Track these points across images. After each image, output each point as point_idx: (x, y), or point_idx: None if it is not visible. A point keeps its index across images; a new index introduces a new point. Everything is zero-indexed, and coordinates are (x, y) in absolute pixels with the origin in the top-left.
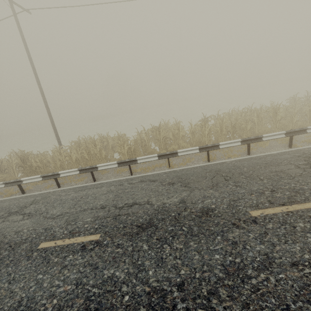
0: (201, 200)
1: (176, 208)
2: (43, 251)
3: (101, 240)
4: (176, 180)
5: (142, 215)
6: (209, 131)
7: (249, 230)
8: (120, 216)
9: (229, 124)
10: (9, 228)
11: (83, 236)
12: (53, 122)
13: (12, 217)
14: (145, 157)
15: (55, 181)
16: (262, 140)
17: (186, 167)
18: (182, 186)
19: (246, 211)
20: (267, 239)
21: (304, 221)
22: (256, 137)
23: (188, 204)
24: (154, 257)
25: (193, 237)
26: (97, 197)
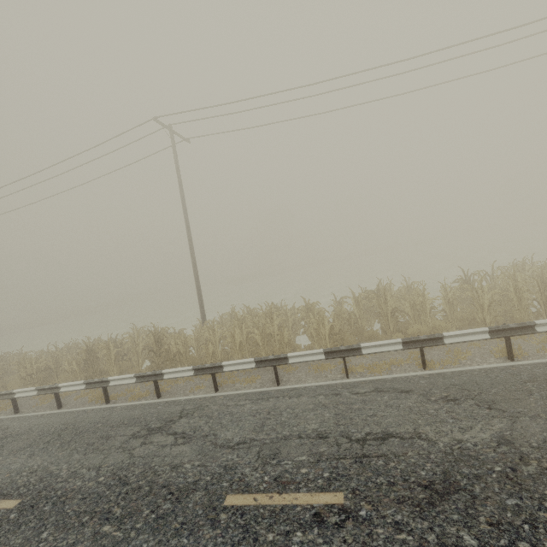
0: None
1: (496, 455)
2: (236, 513)
3: (352, 506)
4: (457, 393)
5: (418, 461)
6: (493, 300)
7: None
8: (368, 458)
9: (534, 286)
10: (158, 457)
11: (307, 492)
12: (198, 282)
13: (156, 437)
14: (376, 344)
15: (212, 379)
16: None
17: (465, 369)
18: (481, 406)
19: None
20: None
21: None
22: None
23: (522, 448)
24: None
25: None
26: (300, 414)
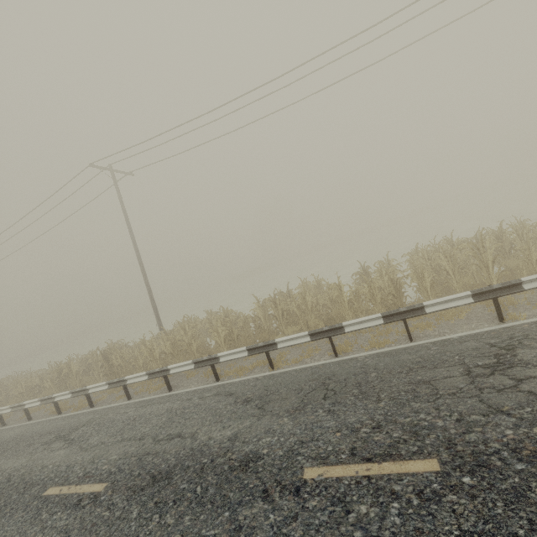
0: (259, 437)
1: (216, 449)
2: (43, 500)
3: (102, 493)
4: (258, 394)
5: (171, 456)
6: (350, 298)
7: (277, 506)
8: (147, 456)
9: (388, 281)
10: (42, 460)
11: (90, 483)
12: (152, 299)
13: (55, 444)
14: (228, 353)
15: (124, 390)
16: (425, 312)
17: (291, 369)
18: (256, 407)
19: (301, 467)
20: (286, 531)
21: (373, 502)
22: (410, 307)
23: (237, 443)
24: (131, 533)
25: (197, 507)
26: (150, 419)
